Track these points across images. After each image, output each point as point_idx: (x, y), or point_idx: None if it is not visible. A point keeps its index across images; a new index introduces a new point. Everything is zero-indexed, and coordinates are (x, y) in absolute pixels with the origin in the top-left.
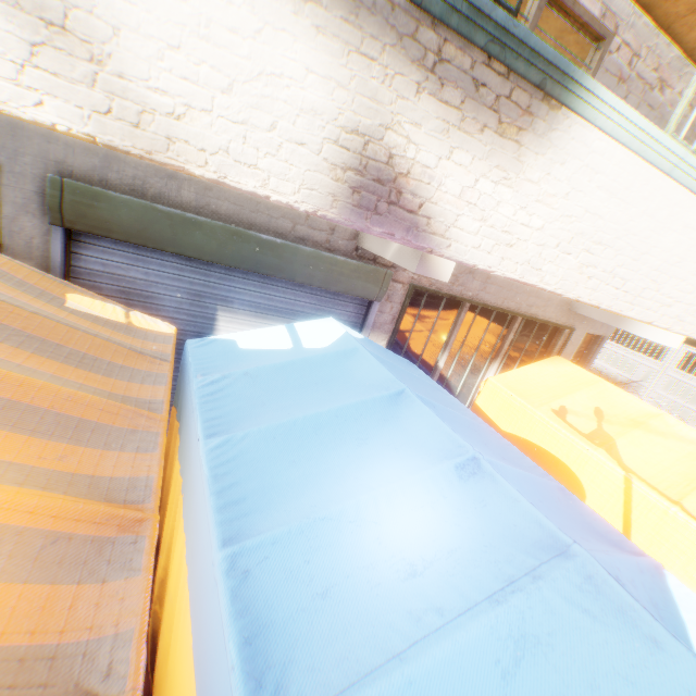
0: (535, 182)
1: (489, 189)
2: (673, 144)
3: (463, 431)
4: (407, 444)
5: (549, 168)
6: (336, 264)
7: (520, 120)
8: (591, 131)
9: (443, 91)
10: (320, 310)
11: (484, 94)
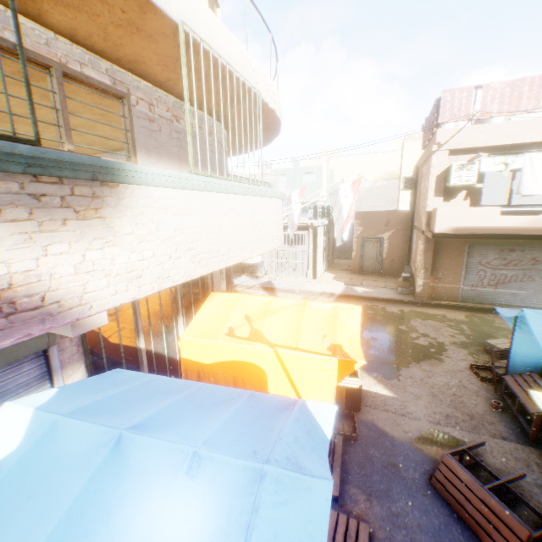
0: (131, 233)
1: (99, 255)
2: (199, 177)
3: (181, 413)
4: (146, 482)
5: (135, 220)
6: None
7: (93, 203)
8: (148, 188)
9: (4, 214)
10: None
11: (49, 200)
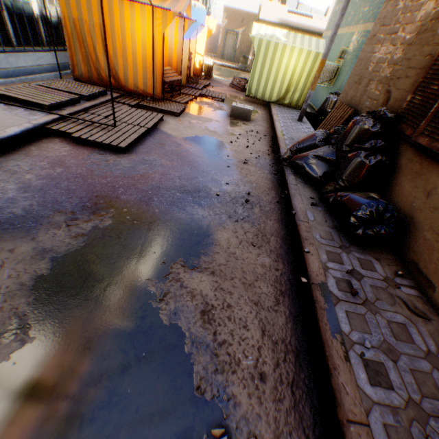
0: None
1: None
2: None
3: None
4: None
5: None
6: None
7: None
8: None
9: None
10: None
11: None
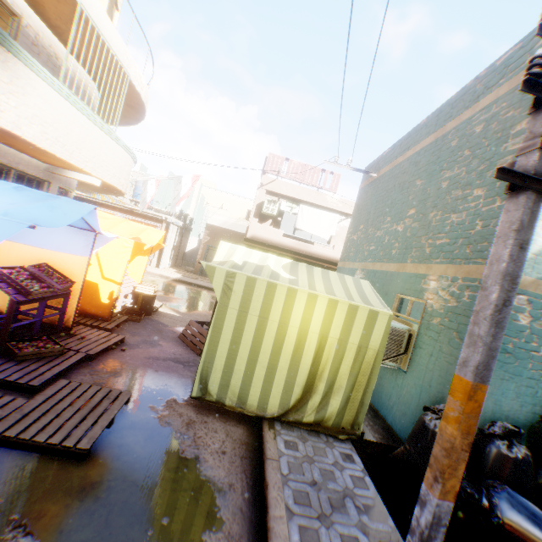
0: (8, 84)
1: None
2: (66, 88)
3: None
4: None
5: (13, 79)
6: None
7: None
8: (28, 69)
9: None
10: None
11: None
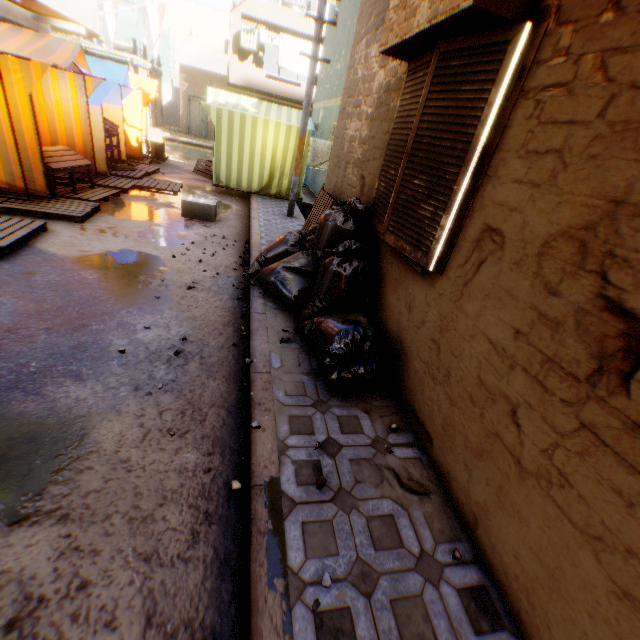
0: None
1: None
2: None
3: None
4: None
5: None
6: None
7: None
8: None
9: None
10: None
11: None
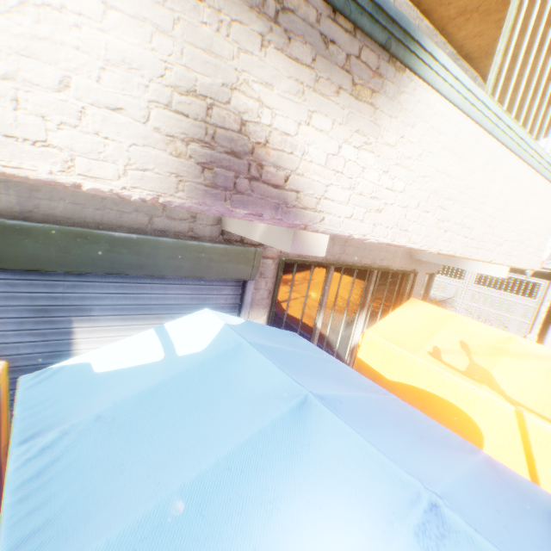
0: (393, 145)
1: (353, 155)
2: (493, 105)
3: (375, 419)
4: (332, 492)
5: (403, 130)
6: (203, 251)
7: (372, 81)
8: (431, 94)
9: (291, 46)
10: (194, 299)
11: (334, 51)
